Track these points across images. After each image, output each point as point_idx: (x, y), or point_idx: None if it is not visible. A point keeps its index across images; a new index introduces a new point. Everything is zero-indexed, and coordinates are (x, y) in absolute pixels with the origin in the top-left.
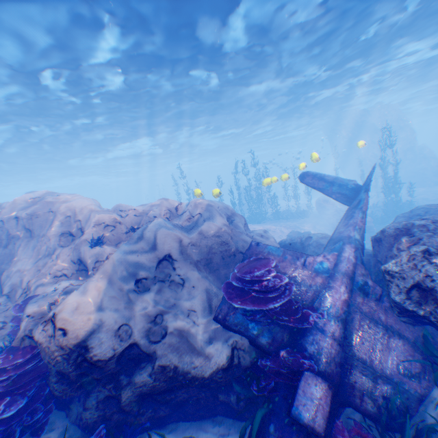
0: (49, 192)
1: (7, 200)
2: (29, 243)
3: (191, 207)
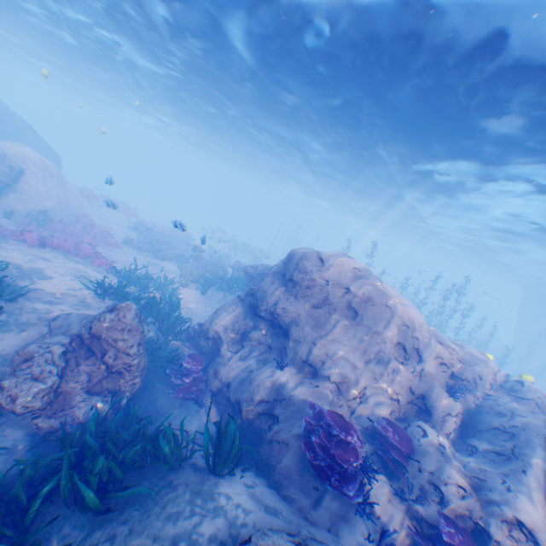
0: (367, 268)
1: (333, 257)
2: (350, 327)
3: (539, 400)
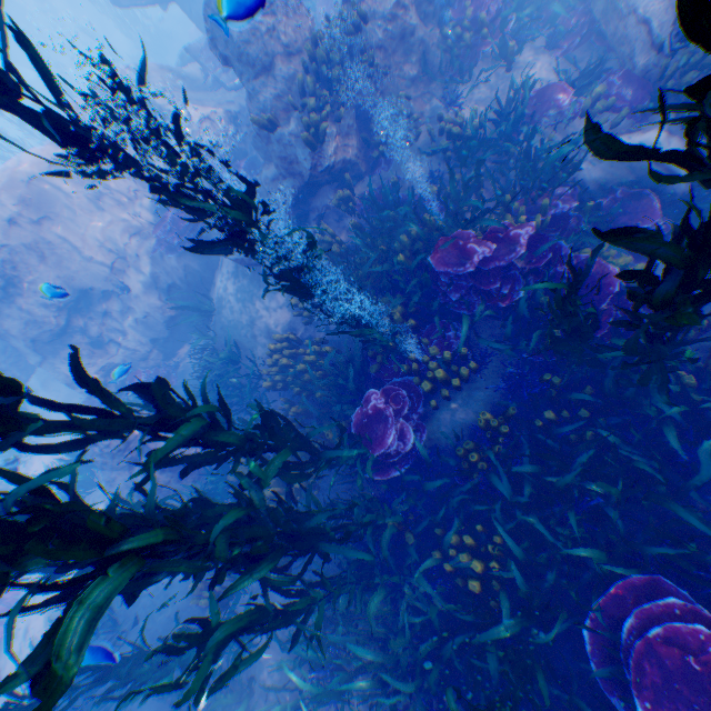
0: None
1: None
2: (66, 223)
3: None
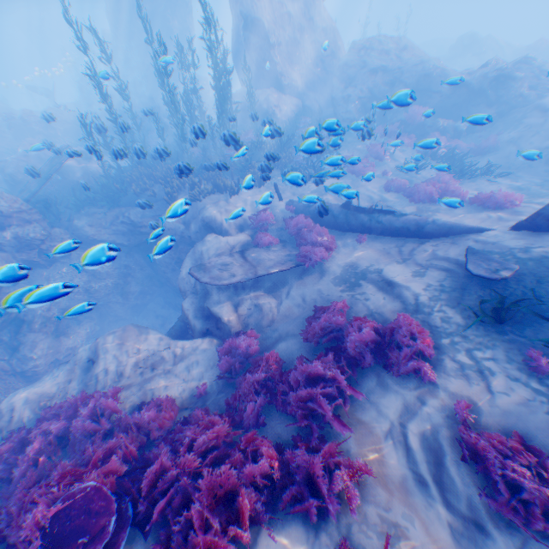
0: None
1: None
2: None
3: None
